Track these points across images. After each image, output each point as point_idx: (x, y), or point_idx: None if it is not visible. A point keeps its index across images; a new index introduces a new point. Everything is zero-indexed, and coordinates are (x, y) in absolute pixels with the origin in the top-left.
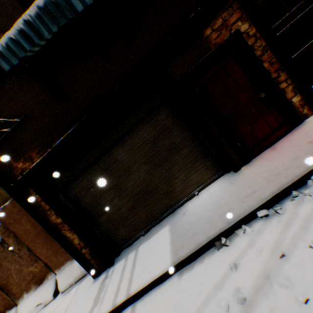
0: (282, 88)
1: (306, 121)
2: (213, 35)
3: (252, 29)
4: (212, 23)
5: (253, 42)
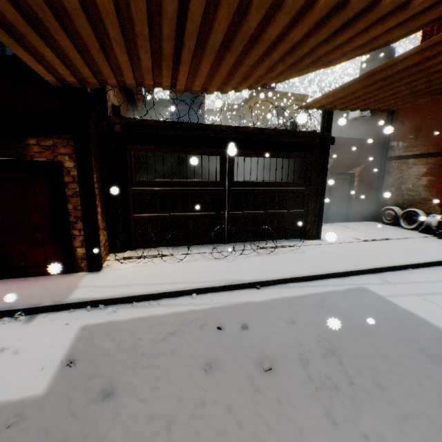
0: (76, 234)
1: (75, 274)
2: (37, 147)
3: (76, 170)
4: (43, 138)
5: (71, 181)
